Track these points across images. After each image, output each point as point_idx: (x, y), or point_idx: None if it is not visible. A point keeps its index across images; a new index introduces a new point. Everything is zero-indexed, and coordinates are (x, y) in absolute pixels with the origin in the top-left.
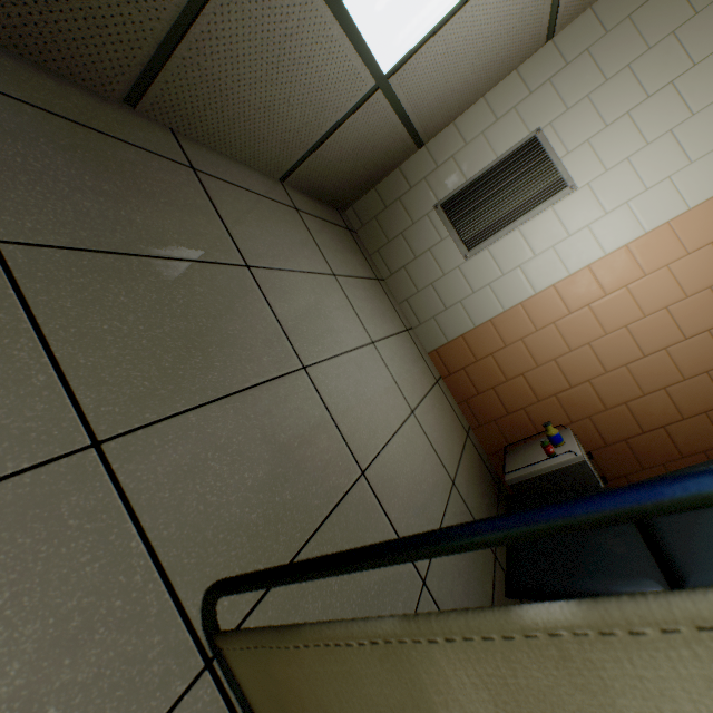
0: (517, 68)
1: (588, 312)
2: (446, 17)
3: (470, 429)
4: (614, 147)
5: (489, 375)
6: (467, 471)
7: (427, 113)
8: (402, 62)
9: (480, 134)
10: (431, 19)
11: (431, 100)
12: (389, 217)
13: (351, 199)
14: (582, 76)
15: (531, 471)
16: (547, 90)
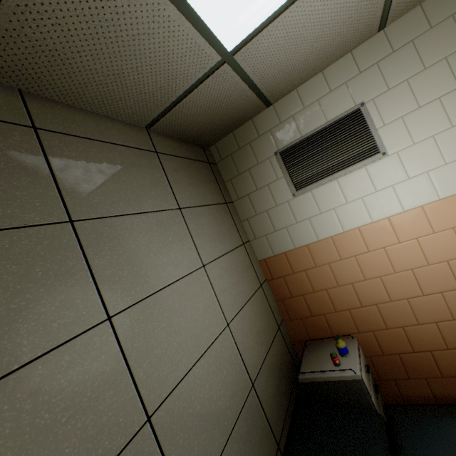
0: (352, 50)
1: (383, 253)
2: (285, 5)
3: (283, 321)
4: (423, 125)
5: (301, 285)
6: (270, 366)
7: (272, 82)
8: (245, 42)
9: (316, 101)
10: (270, 6)
11: (275, 73)
12: (241, 156)
13: (213, 140)
14: (404, 63)
15: (319, 377)
16: (374, 72)
